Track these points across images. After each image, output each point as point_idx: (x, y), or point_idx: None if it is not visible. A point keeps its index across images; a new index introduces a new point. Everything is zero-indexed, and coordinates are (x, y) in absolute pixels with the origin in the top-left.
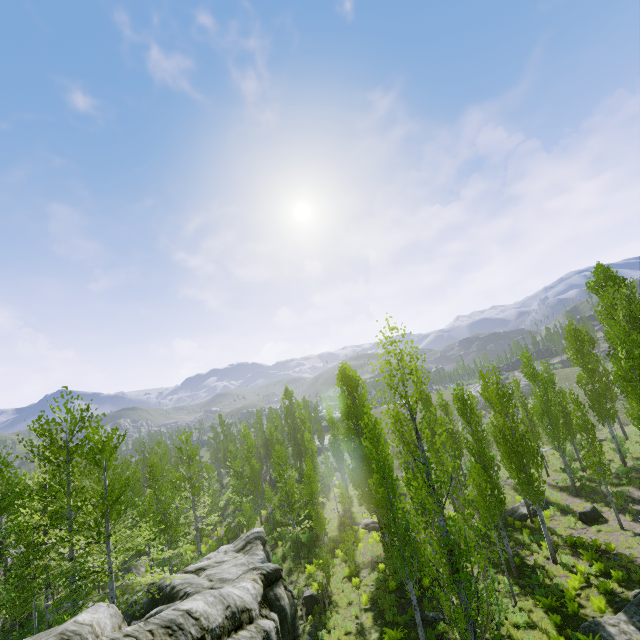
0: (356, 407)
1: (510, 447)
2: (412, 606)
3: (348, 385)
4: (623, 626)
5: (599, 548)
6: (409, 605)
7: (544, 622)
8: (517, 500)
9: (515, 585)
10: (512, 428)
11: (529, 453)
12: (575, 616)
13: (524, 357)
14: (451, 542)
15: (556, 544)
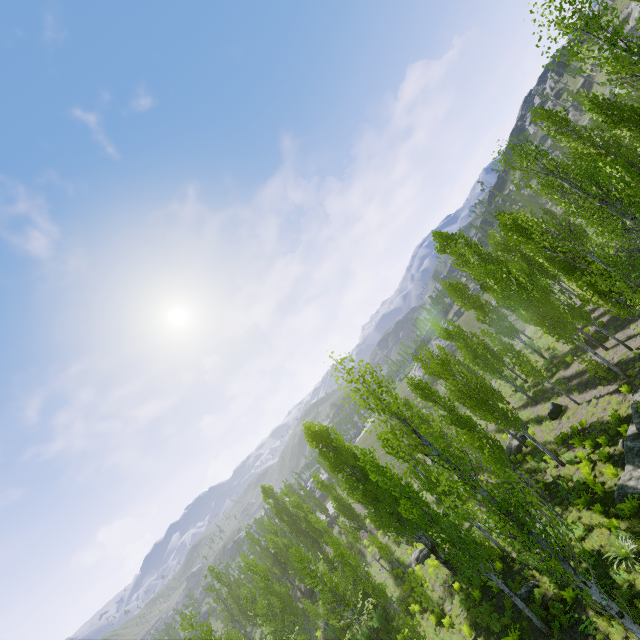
0: (341, 455)
1: (474, 399)
2: (505, 598)
3: (321, 440)
4: (635, 474)
5: (578, 430)
6: (502, 600)
7: (594, 518)
8: (505, 438)
9: (555, 507)
10: (465, 383)
11: (489, 394)
12: (606, 494)
13: (434, 325)
14: (503, 502)
15: (553, 450)
